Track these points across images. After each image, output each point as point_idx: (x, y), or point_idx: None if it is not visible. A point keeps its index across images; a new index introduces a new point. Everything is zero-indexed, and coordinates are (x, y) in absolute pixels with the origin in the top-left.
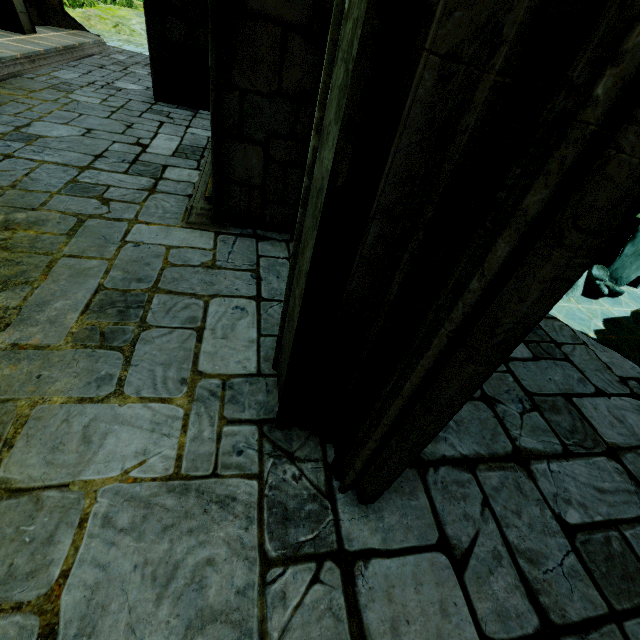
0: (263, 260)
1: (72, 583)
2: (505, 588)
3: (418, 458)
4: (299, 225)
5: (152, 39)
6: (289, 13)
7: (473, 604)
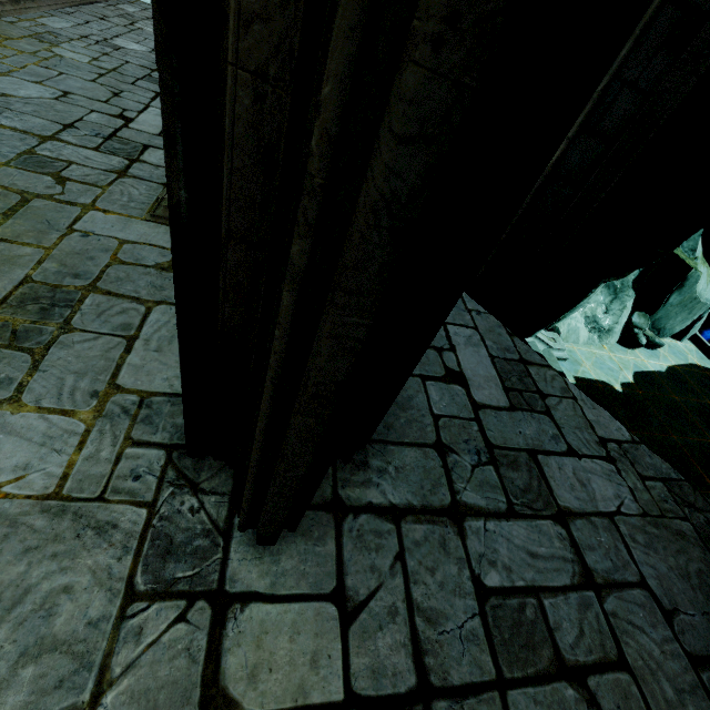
0: None
1: None
2: (390, 645)
3: (340, 502)
4: None
5: None
6: None
7: (350, 658)
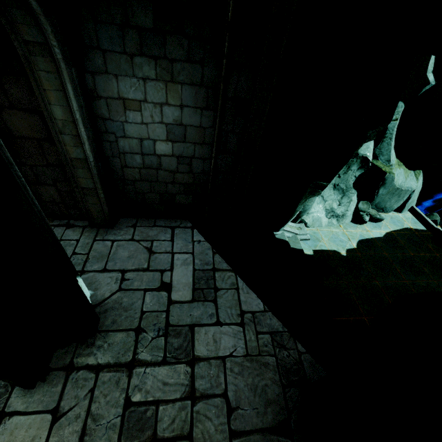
0: (61, 243)
1: None
2: (70, 432)
3: (72, 365)
4: None
5: None
6: (37, 135)
7: (50, 438)
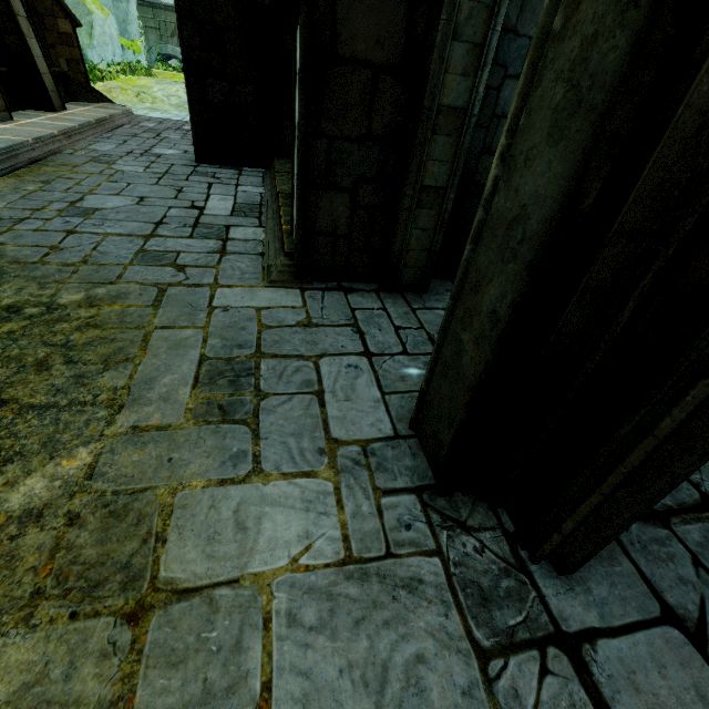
0: (358, 313)
1: (278, 697)
2: None
3: None
4: (466, 263)
5: (193, 102)
6: (380, 55)
7: None
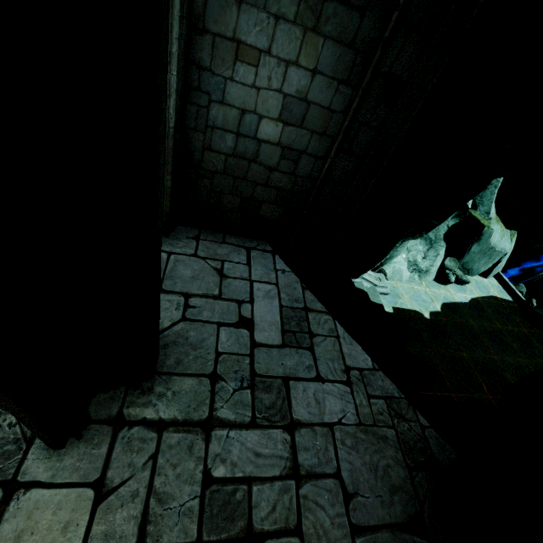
0: None
1: None
2: (125, 517)
3: (121, 418)
4: None
5: None
6: None
7: (92, 526)
